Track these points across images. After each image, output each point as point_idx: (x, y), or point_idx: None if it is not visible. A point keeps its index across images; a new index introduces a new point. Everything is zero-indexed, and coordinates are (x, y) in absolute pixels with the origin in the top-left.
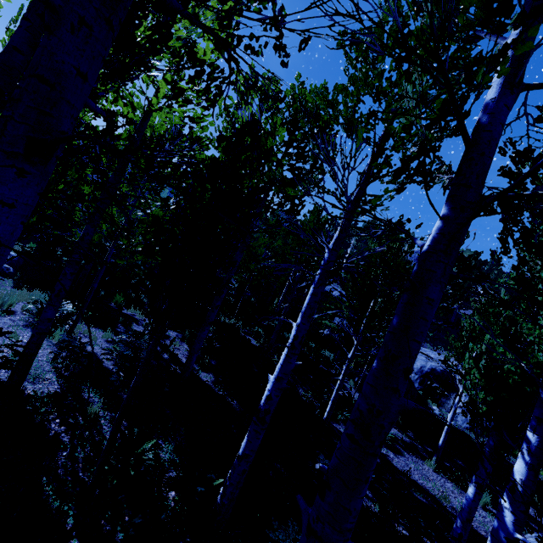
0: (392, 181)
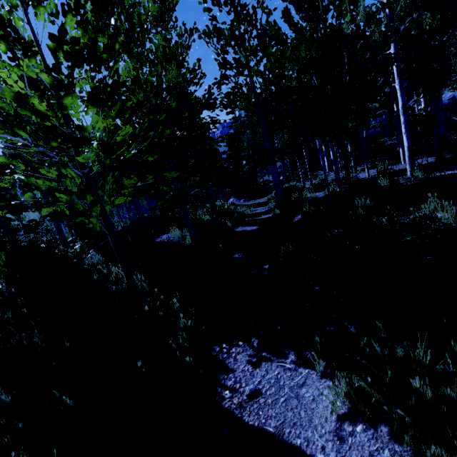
0: None
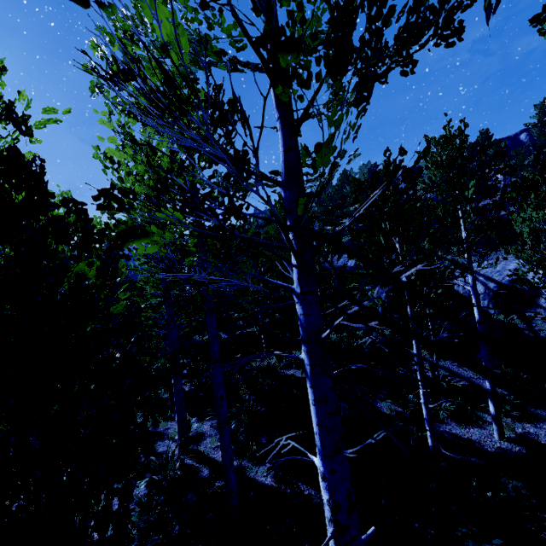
0: (332, 86)
